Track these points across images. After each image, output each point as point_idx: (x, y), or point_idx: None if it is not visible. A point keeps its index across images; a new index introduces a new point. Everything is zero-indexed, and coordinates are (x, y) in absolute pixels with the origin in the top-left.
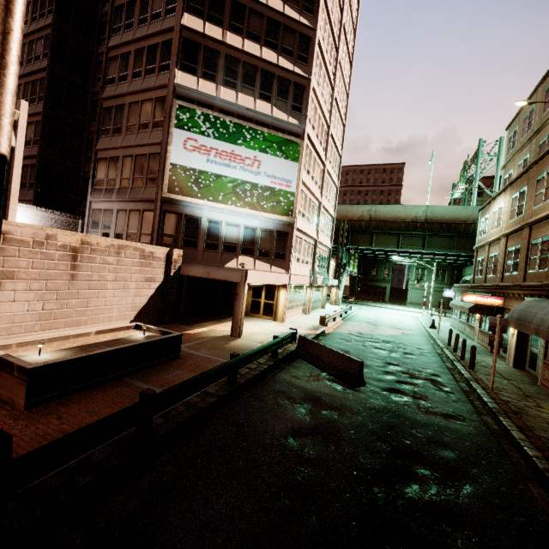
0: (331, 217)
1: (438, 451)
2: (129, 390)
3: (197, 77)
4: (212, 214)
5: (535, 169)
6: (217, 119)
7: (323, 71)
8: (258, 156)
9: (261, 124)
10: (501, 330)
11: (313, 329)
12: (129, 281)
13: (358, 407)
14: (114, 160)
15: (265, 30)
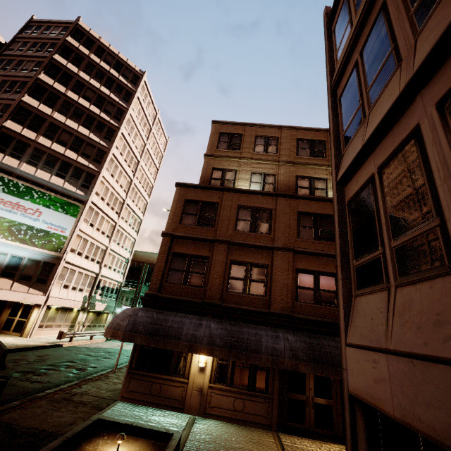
0: (126, 259)
1: None
2: None
3: (5, 154)
4: None
5: None
6: (11, 181)
7: (120, 169)
8: (41, 209)
9: (52, 190)
10: None
11: (49, 343)
12: None
13: None
14: None
15: (72, 141)
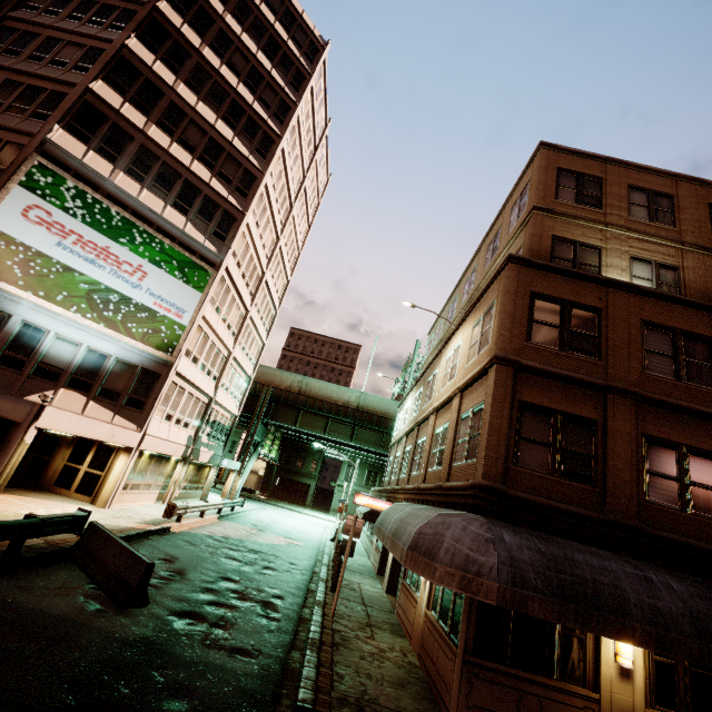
0: (247, 376)
1: (165, 702)
2: None
3: (88, 147)
4: (35, 316)
5: (429, 371)
6: (98, 203)
7: (268, 216)
8: (146, 266)
9: (164, 234)
10: (355, 534)
11: (150, 523)
12: None
13: (94, 637)
14: None
15: (204, 146)
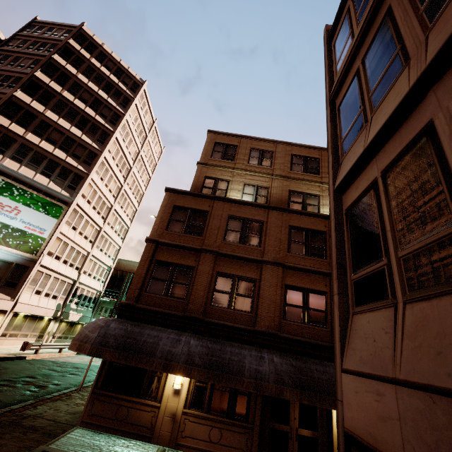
0: (108, 266)
1: None
2: None
3: None
4: None
5: None
6: None
7: (111, 174)
8: (20, 207)
9: (35, 188)
10: None
11: (10, 354)
12: None
13: None
14: None
15: (63, 141)
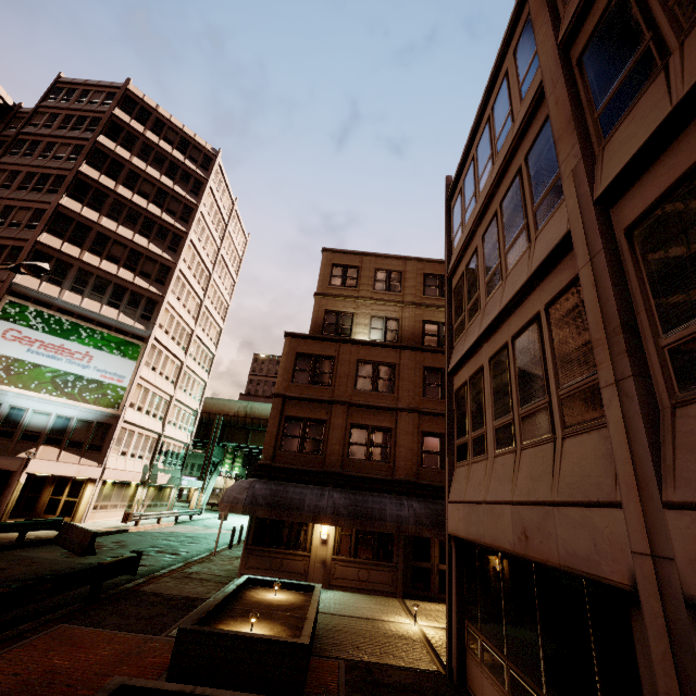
0: (194, 410)
1: None
2: None
3: (42, 280)
4: (18, 401)
5: None
6: (52, 317)
7: (188, 289)
8: (92, 352)
9: (103, 325)
10: None
11: (113, 528)
12: None
13: (64, 562)
14: None
15: (127, 256)
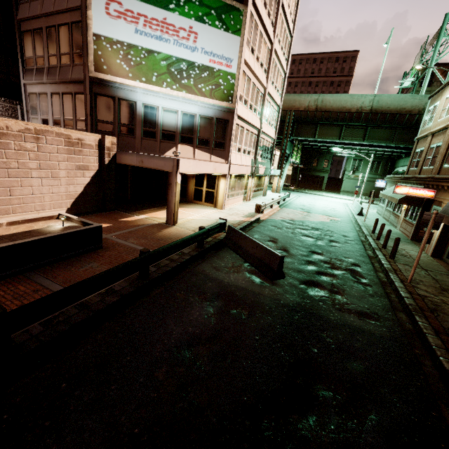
0: (277, 106)
1: (346, 363)
2: (26, 289)
3: None
4: (147, 99)
5: None
6: None
7: None
8: (194, 26)
9: None
10: (433, 227)
11: (249, 217)
12: (57, 169)
13: (271, 304)
14: (38, 33)
15: None
